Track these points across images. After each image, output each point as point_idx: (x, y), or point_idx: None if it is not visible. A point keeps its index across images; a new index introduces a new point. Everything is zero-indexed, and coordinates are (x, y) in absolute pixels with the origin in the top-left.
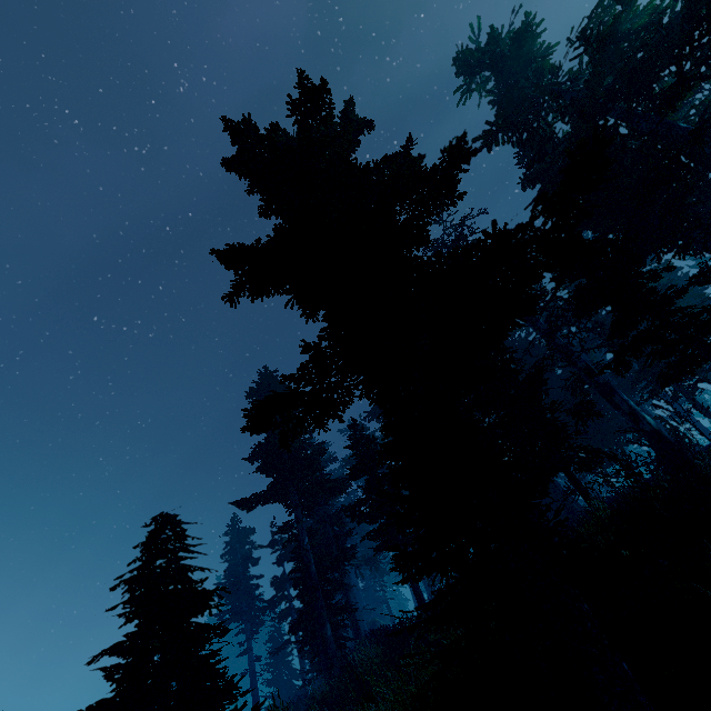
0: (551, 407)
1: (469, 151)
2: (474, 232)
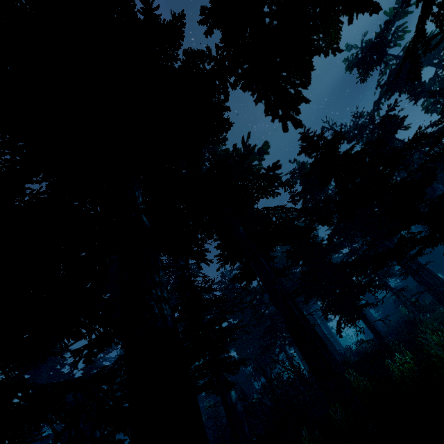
0: None
1: None
2: None
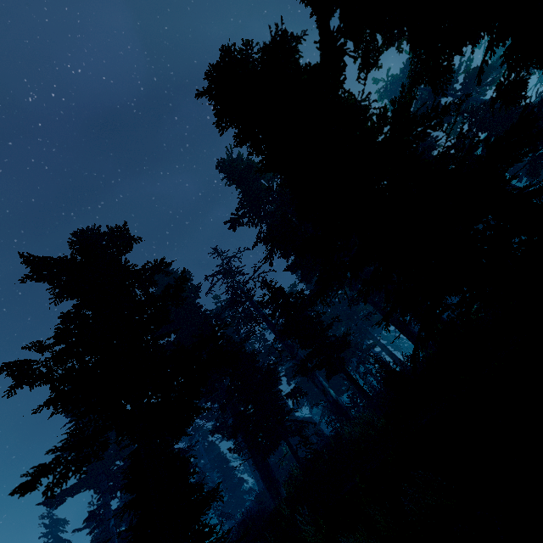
0: (277, 394)
1: (186, 280)
2: (238, 267)
